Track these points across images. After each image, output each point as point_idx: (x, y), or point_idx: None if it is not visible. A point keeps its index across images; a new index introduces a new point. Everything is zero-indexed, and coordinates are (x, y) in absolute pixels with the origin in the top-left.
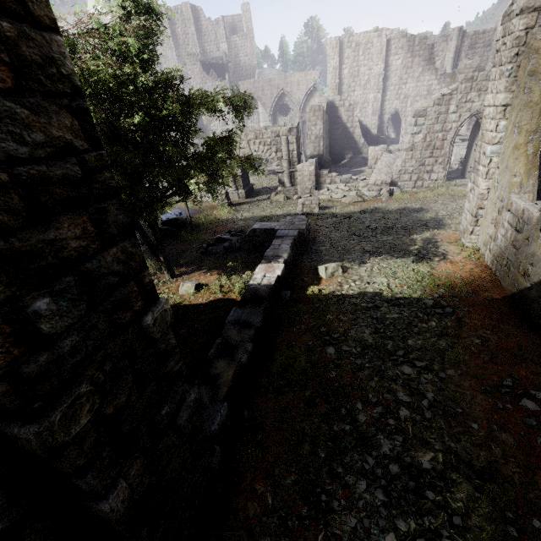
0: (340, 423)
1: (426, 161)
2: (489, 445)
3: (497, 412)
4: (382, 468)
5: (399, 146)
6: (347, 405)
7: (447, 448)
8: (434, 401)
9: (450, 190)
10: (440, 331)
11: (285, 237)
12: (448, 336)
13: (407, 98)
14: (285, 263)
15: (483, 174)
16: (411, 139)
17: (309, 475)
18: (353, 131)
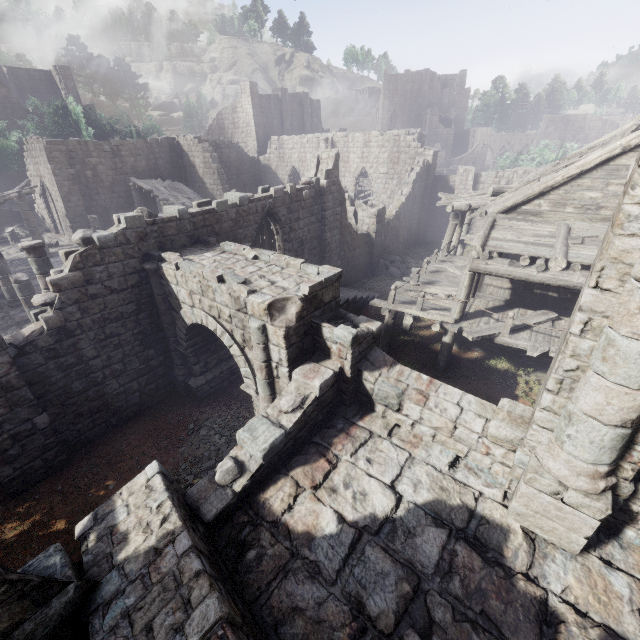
0: None
1: None
2: None
3: None
4: None
5: None
6: None
7: None
8: None
9: None
10: None
11: None
12: None
13: None
14: None
15: None
16: None
17: None
18: None
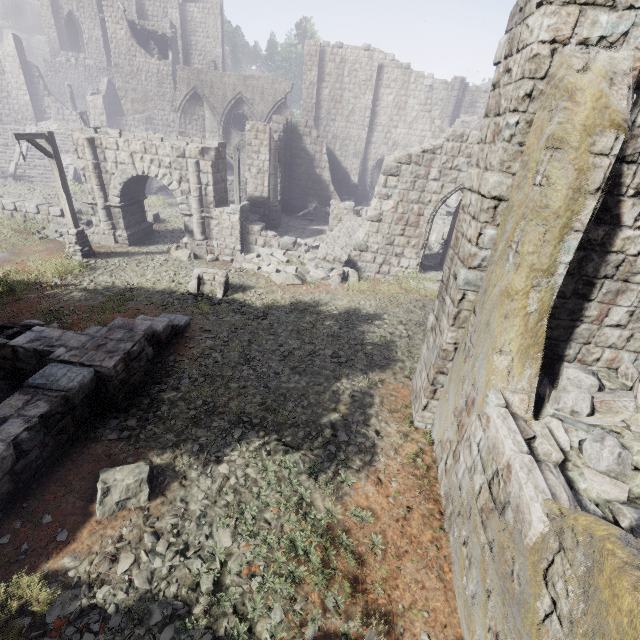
0: None
1: (396, 239)
2: None
3: None
4: None
5: None
6: None
7: None
8: None
9: (422, 287)
10: None
11: (46, 388)
12: None
13: (397, 146)
14: None
15: (450, 317)
16: (378, 204)
17: None
18: (321, 173)
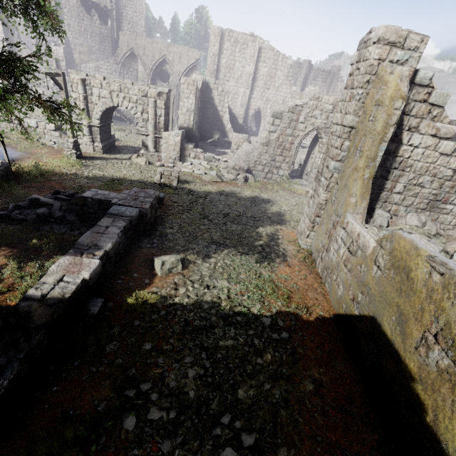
0: None
1: (277, 157)
2: None
3: None
4: None
5: (258, 139)
6: None
7: None
8: None
9: (292, 187)
10: (275, 370)
11: (119, 215)
12: (282, 379)
13: (268, 101)
14: (106, 255)
15: (325, 186)
16: (268, 135)
17: None
18: (223, 115)
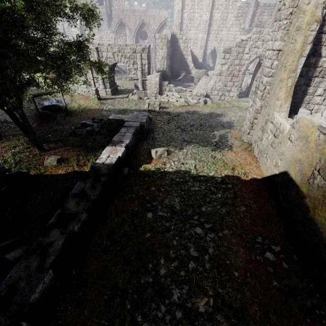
0: (146, 276)
1: (228, 83)
2: (243, 289)
3: (251, 263)
4: (170, 314)
5: (214, 72)
6: (153, 260)
7: (217, 293)
8: (212, 255)
9: (240, 104)
10: (223, 201)
11: (130, 127)
12: (227, 205)
13: (222, 41)
14: (127, 146)
15: (260, 96)
16: (220, 67)
17: (115, 325)
18: (187, 57)
